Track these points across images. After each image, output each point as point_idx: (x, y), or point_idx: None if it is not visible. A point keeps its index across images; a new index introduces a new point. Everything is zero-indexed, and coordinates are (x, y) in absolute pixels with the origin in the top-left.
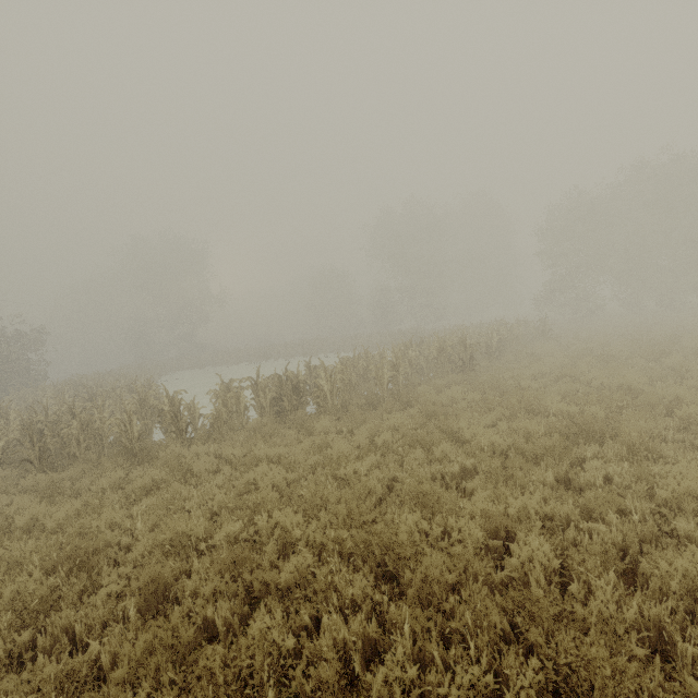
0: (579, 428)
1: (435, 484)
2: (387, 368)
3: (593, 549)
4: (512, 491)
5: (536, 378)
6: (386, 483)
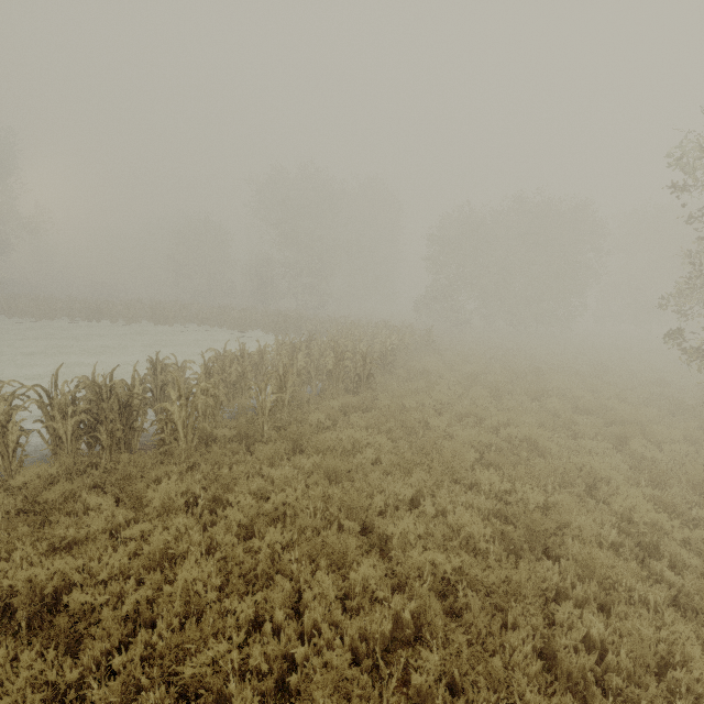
0: (525, 526)
1: (363, 679)
2: (271, 382)
3: None
4: (484, 694)
5: (434, 408)
6: (275, 685)
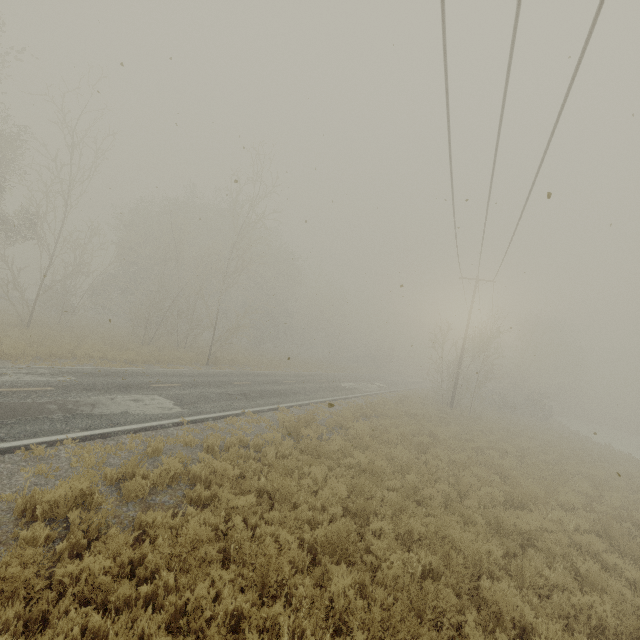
0: None
1: None
2: None
3: None
4: None
5: None
6: None
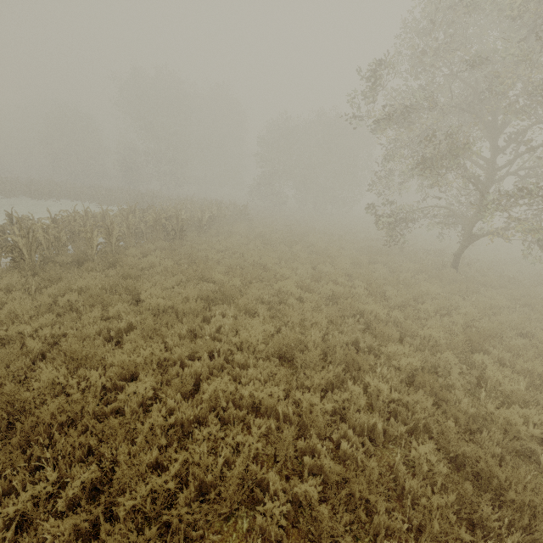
0: (221, 293)
1: (99, 339)
2: (101, 230)
3: (174, 381)
4: (156, 341)
5: (222, 251)
6: (52, 341)
